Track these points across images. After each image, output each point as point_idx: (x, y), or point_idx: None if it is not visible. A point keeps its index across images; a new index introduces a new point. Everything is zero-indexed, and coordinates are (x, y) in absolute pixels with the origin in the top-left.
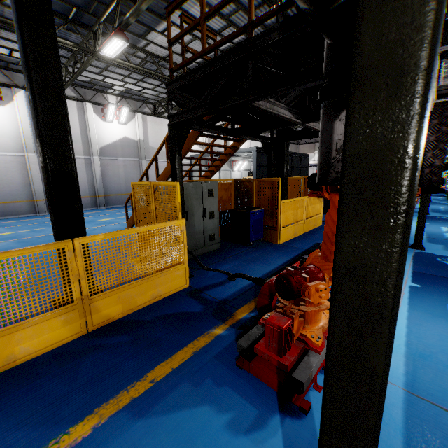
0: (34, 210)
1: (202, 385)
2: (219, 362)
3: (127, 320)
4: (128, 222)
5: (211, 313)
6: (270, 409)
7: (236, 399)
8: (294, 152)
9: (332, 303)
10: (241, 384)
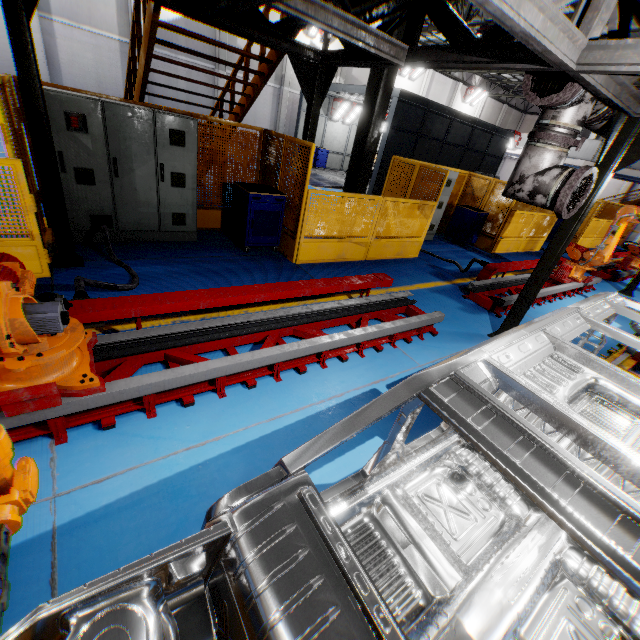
0: None
1: None
2: None
3: None
4: None
5: None
6: None
7: None
8: (481, 121)
9: None
10: None
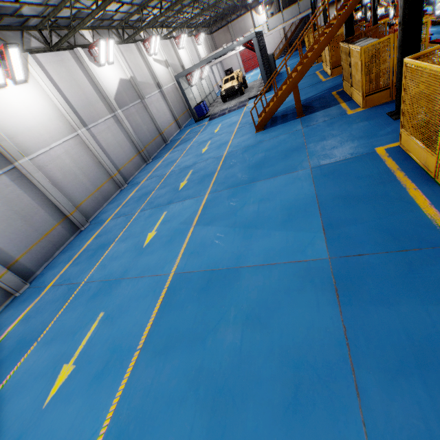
0: (117, 186)
1: None
2: None
3: None
4: (258, 126)
5: None
6: None
7: None
8: (260, 32)
9: None
10: None
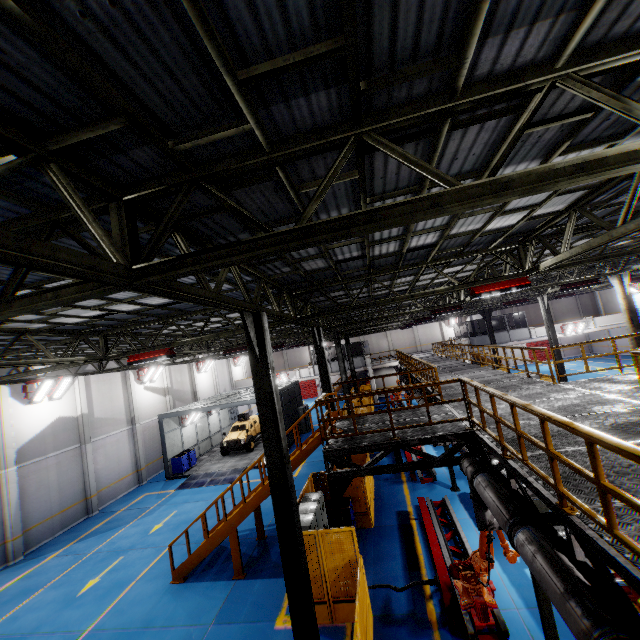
0: None
1: None
2: None
3: None
4: (177, 572)
5: (418, 628)
6: None
7: None
8: (289, 385)
9: (537, 589)
10: None
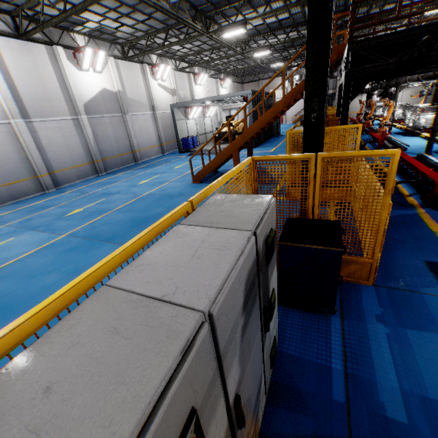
0: (40, 187)
1: None
2: None
3: None
4: (195, 177)
5: (399, 206)
6: None
7: None
8: (268, 93)
9: None
10: None
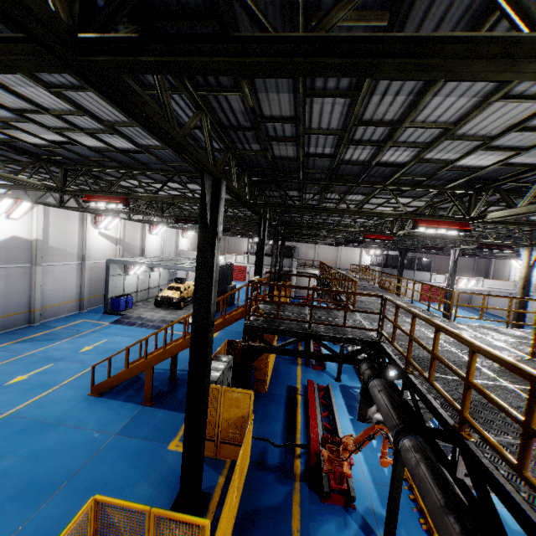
0: None
1: (317, 518)
2: (314, 504)
3: (245, 504)
4: (95, 388)
5: (284, 477)
6: (345, 513)
7: (333, 516)
8: (225, 265)
9: (395, 478)
10: (329, 509)
